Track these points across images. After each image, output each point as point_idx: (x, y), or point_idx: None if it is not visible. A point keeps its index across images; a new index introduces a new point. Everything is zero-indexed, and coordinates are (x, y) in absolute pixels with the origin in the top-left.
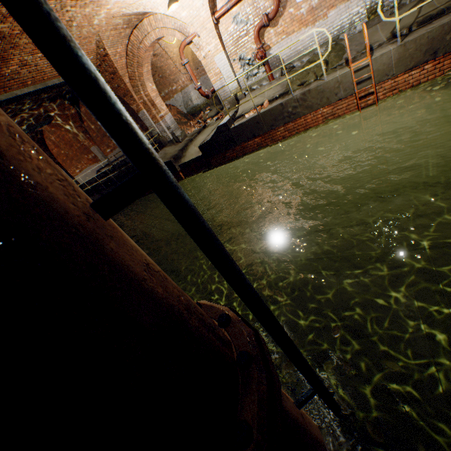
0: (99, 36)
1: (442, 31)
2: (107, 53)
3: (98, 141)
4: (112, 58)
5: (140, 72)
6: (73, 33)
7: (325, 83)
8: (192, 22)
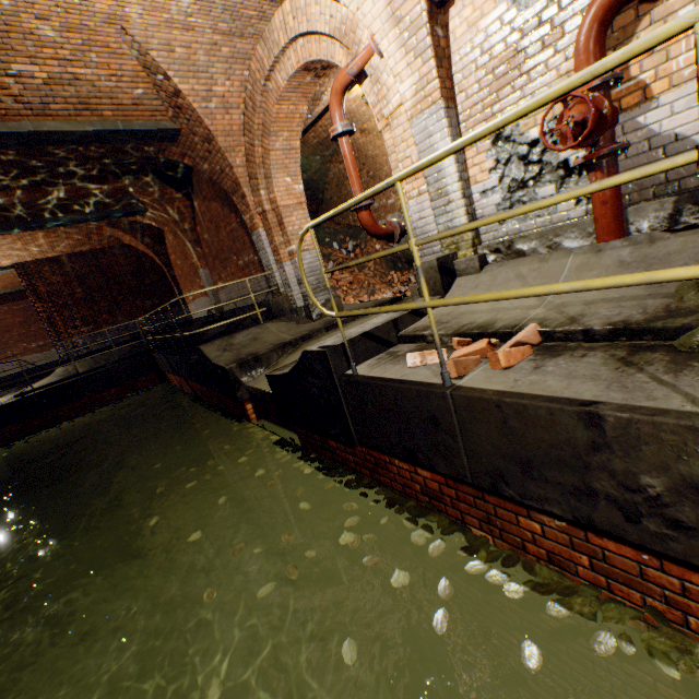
0: (126, 32)
1: None
2: (178, 89)
3: (210, 262)
4: (195, 104)
5: (266, 147)
6: None
7: None
8: None
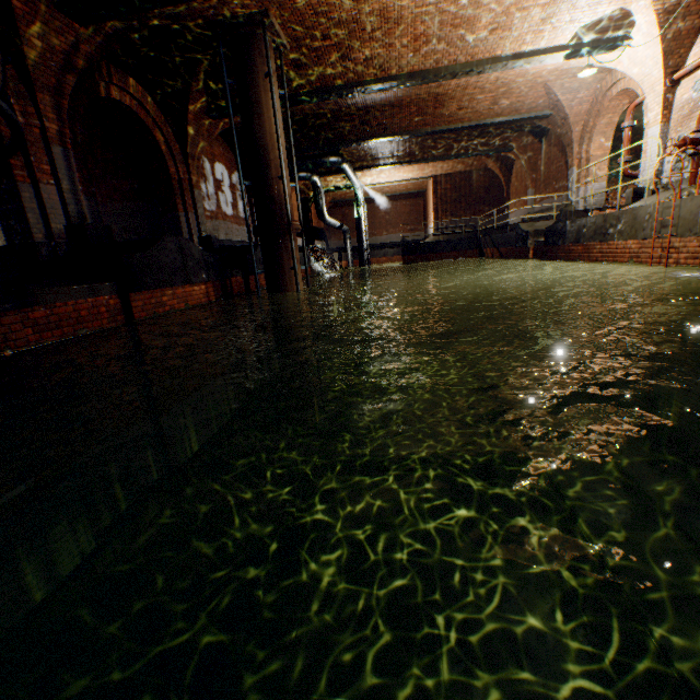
0: (545, 85)
1: None
2: (558, 99)
3: (537, 185)
4: (564, 104)
5: (594, 123)
6: (508, 87)
7: (640, 209)
8: (642, 80)
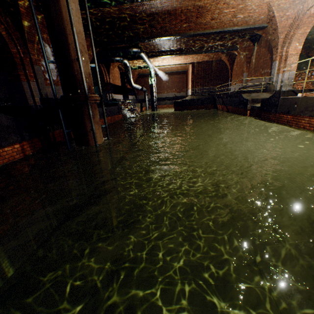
0: (269, 4)
1: None
2: (274, 15)
3: (249, 70)
4: (277, 19)
5: (294, 32)
6: (245, 4)
7: None
8: None
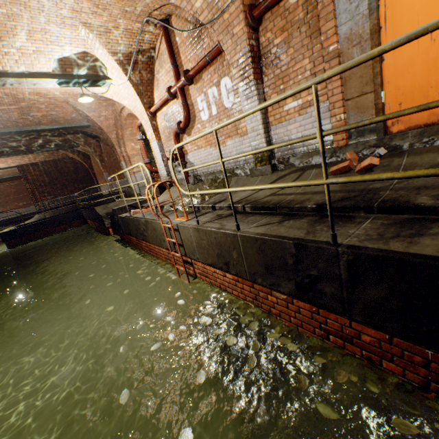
0: (69, 103)
1: (228, 241)
2: (88, 115)
3: (108, 170)
4: (95, 119)
5: (123, 133)
6: (28, 101)
7: (156, 223)
8: (134, 110)
